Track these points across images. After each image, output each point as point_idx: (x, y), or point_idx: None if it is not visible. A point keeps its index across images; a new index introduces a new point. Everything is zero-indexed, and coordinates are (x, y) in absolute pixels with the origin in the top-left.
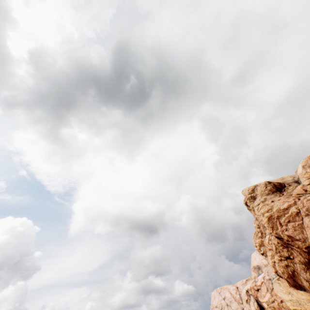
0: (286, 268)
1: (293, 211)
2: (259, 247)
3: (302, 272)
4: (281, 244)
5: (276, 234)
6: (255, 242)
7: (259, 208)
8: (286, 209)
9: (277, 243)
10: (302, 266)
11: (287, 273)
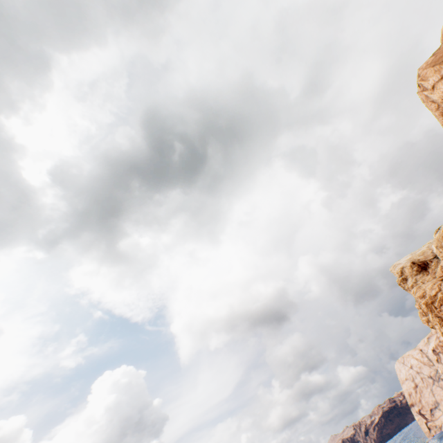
0: None
1: (440, 296)
2: (427, 323)
3: None
4: (441, 320)
5: (435, 315)
6: (422, 320)
7: (414, 292)
8: (434, 295)
9: (438, 320)
10: None
11: None
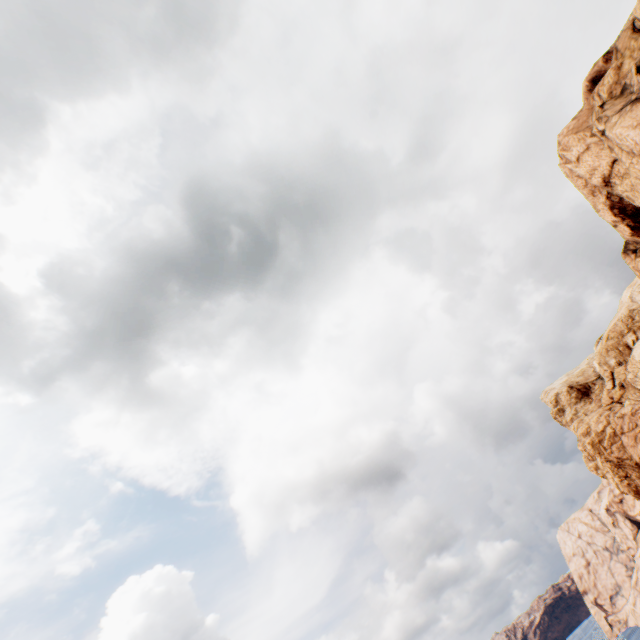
0: (628, 486)
1: (610, 432)
2: (595, 471)
3: None
4: (614, 466)
5: (605, 458)
6: (589, 467)
7: (575, 428)
8: (602, 431)
9: (610, 466)
10: (639, 480)
11: (632, 490)
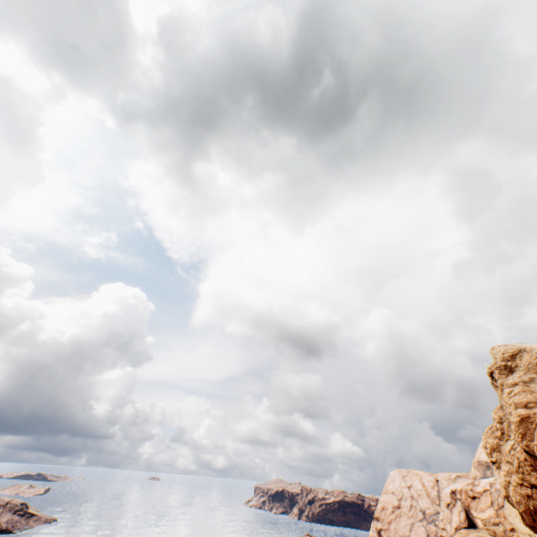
0: (525, 498)
1: None
2: (491, 451)
3: None
4: (531, 464)
5: (526, 446)
6: (486, 441)
7: (512, 393)
8: None
9: (523, 459)
10: None
11: (525, 506)
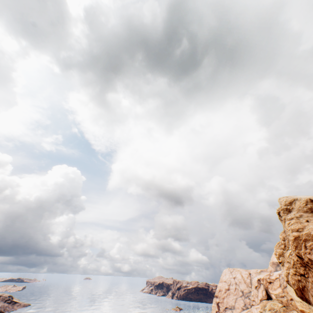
0: (297, 281)
1: None
2: (279, 256)
3: (312, 291)
4: (300, 262)
5: (298, 253)
6: (276, 251)
7: (290, 223)
8: None
9: (296, 260)
10: None
11: (297, 286)
